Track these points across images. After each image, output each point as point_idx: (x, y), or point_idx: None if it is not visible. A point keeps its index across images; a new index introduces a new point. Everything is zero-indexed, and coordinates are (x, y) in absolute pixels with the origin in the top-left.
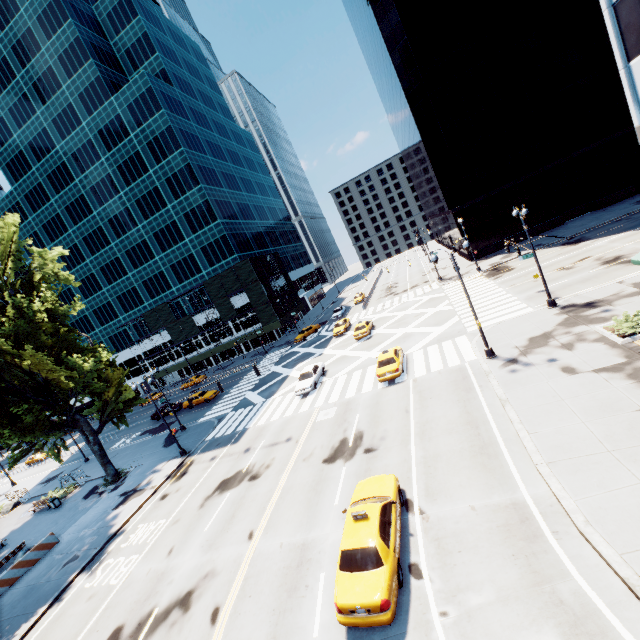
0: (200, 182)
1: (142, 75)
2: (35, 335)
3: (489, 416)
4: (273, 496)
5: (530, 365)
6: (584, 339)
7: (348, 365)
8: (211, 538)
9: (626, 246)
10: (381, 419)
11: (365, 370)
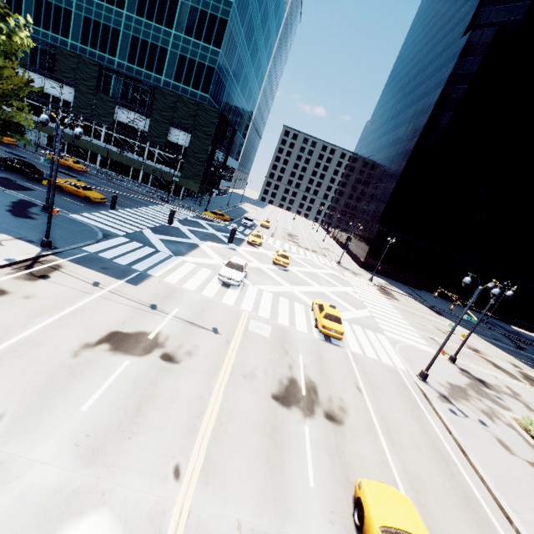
0: None
1: None
2: None
3: (453, 455)
4: (207, 412)
5: (466, 415)
6: (499, 417)
7: (271, 284)
8: (96, 435)
9: (478, 344)
10: (332, 380)
11: (293, 303)
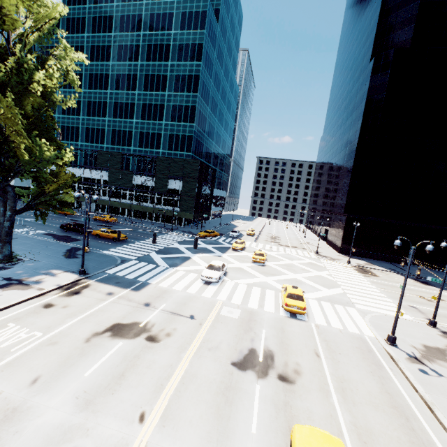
0: (198, 92)
1: (206, 0)
2: (20, 99)
3: (416, 411)
4: (174, 375)
5: (440, 374)
6: None
7: (247, 278)
8: (90, 391)
9: None
10: (291, 348)
11: (264, 290)
